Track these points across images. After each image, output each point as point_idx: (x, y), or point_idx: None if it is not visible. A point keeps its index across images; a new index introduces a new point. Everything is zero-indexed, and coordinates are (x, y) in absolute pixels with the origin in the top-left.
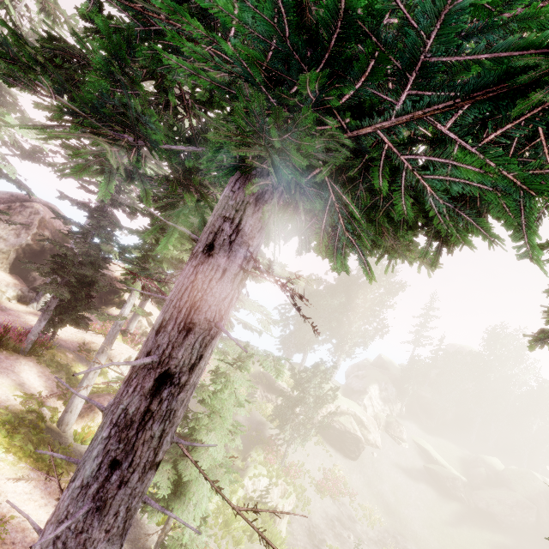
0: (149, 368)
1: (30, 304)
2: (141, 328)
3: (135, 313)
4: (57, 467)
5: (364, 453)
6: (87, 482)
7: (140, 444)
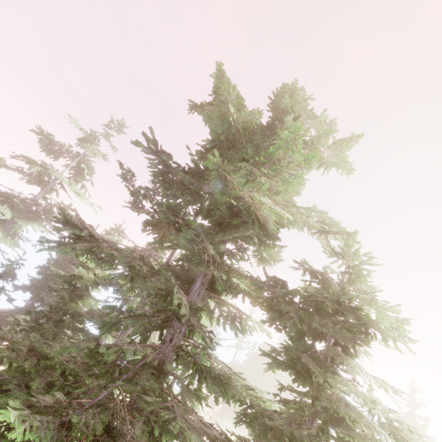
0: None
1: None
2: None
3: None
4: None
5: None
6: None
7: None
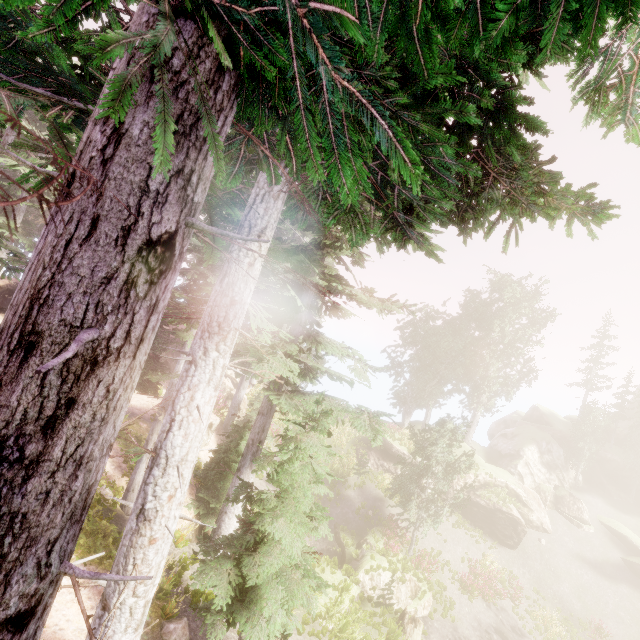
0: None
1: None
2: (226, 391)
3: None
4: (113, 558)
5: (526, 539)
6: None
7: None
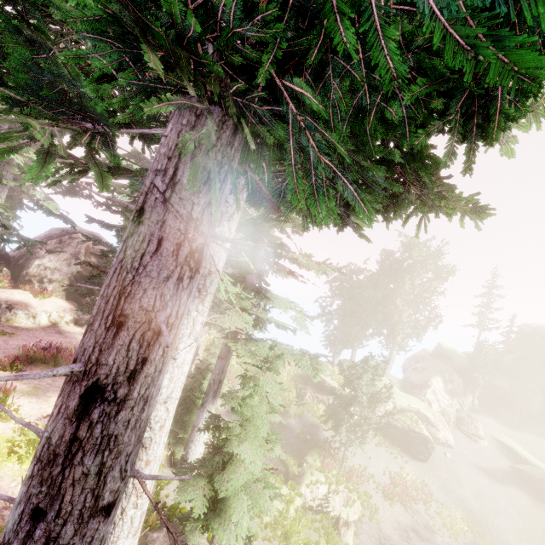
0: (74, 381)
1: (84, 325)
2: None
3: None
4: None
5: (434, 453)
6: (9, 538)
7: (68, 486)
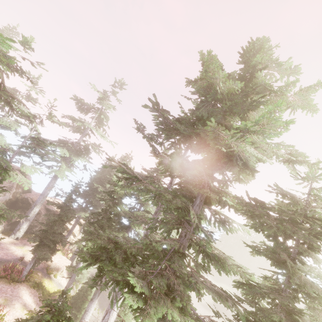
0: None
1: (10, 235)
2: (70, 241)
3: (68, 234)
4: None
5: None
6: None
7: None
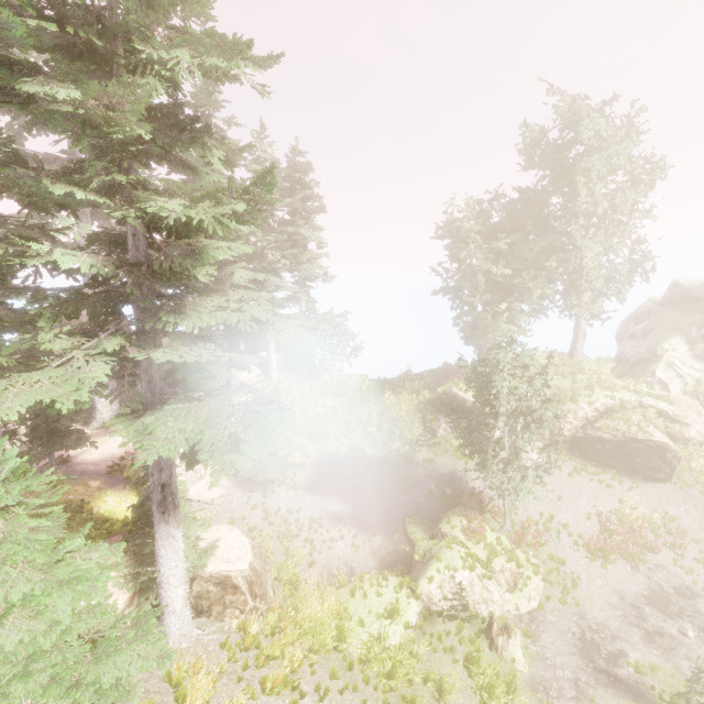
0: None
1: (90, 424)
2: None
3: None
4: None
5: (684, 464)
6: None
7: None
